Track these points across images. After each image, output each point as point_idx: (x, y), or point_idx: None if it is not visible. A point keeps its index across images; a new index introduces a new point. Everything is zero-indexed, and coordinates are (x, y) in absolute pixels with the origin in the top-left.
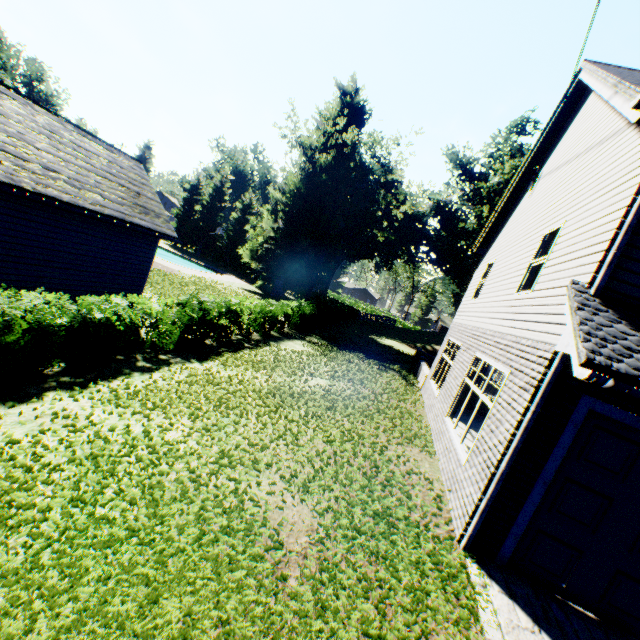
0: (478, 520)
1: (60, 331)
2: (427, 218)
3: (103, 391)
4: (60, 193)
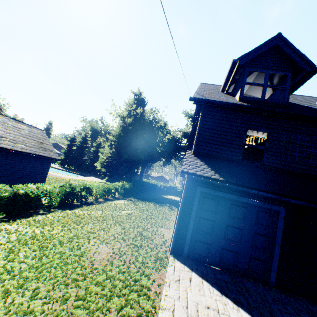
0: (173, 240)
1: (5, 198)
2: (181, 140)
3: (23, 221)
4: (7, 145)
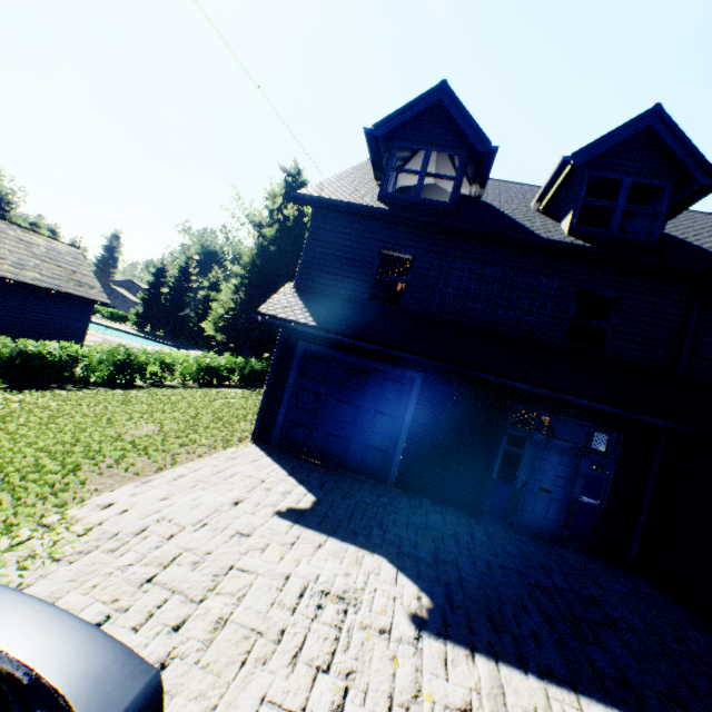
0: (256, 421)
1: (4, 357)
2: None
3: (35, 393)
4: (6, 273)
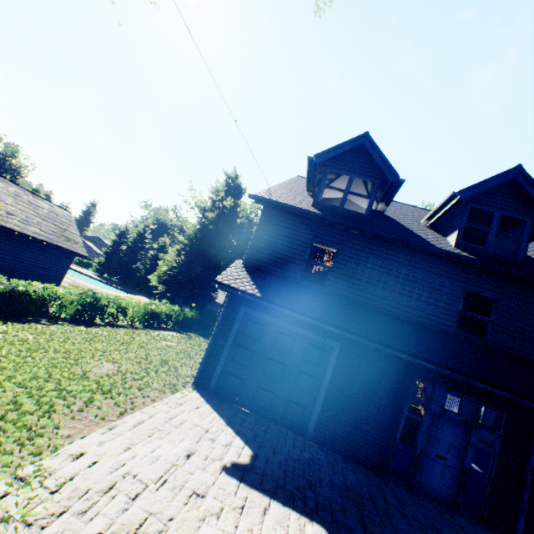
0: (199, 369)
1: None
2: None
3: (16, 325)
4: (14, 226)
